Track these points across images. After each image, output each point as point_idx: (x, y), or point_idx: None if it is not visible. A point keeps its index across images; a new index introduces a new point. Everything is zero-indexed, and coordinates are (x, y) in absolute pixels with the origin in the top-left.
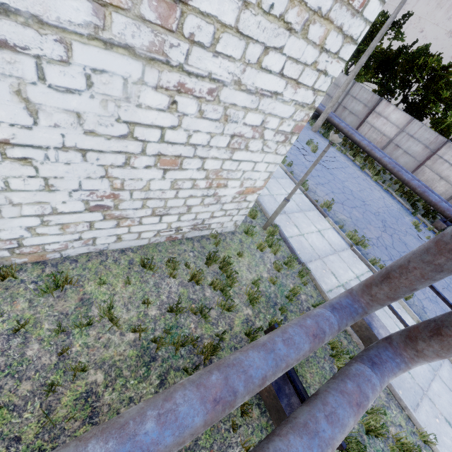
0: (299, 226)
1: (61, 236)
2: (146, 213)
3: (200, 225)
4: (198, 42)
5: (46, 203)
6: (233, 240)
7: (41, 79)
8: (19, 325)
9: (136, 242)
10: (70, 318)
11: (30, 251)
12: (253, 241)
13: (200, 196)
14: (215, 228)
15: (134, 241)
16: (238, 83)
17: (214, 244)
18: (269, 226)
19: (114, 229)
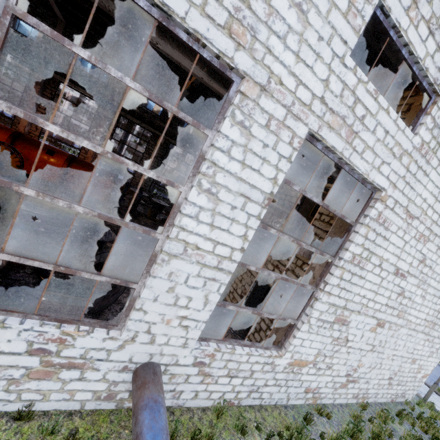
0: (437, 405)
1: (374, 390)
2: (396, 383)
3: (403, 394)
4: (435, 329)
5: (384, 374)
6: (415, 408)
7: (409, 340)
8: (386, 435)
9: (383, 399)
10: (397, 436)
11: (365, 396)
12: (425, 411)
13: (411, 376)
14: (405, 397)
15: (383, 399)
16: (438, 337)
17: (410, 409)
18: (426, 401)
19: (385, 390)
